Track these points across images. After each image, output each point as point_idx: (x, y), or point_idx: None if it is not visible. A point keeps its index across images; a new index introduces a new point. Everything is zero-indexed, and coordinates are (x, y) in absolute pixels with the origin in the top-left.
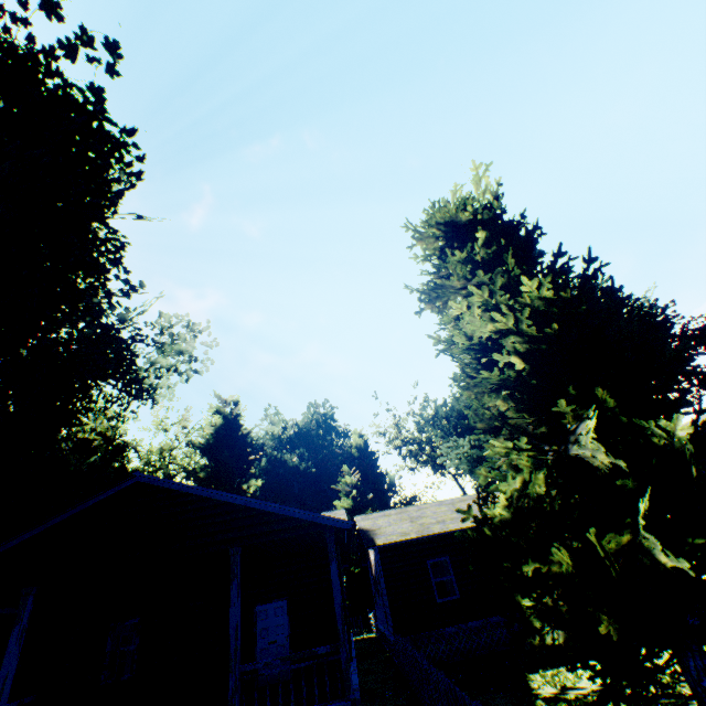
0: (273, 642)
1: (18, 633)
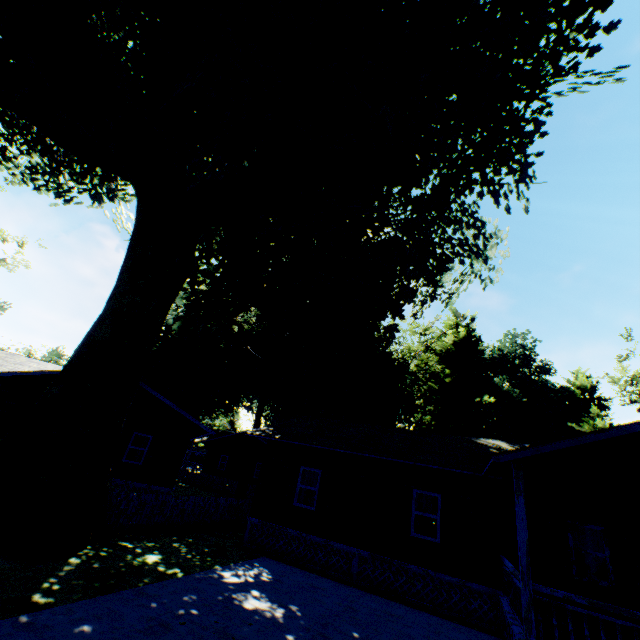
0: None
1: None
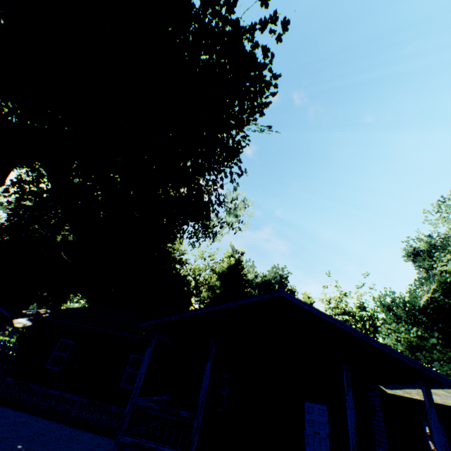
0: (316, 432)
1: (209, 365)
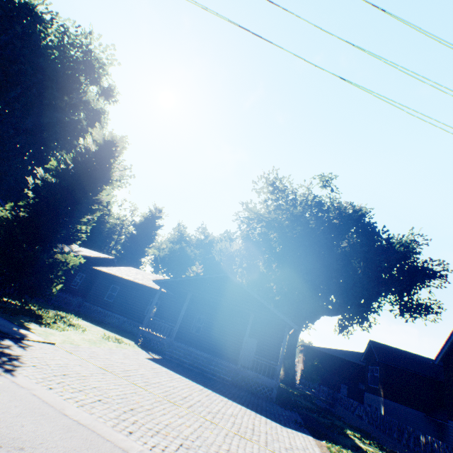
0: None
1: None
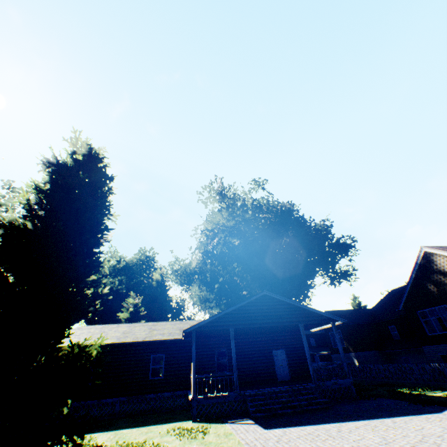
0: None
1: None
